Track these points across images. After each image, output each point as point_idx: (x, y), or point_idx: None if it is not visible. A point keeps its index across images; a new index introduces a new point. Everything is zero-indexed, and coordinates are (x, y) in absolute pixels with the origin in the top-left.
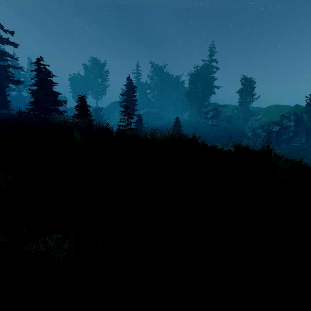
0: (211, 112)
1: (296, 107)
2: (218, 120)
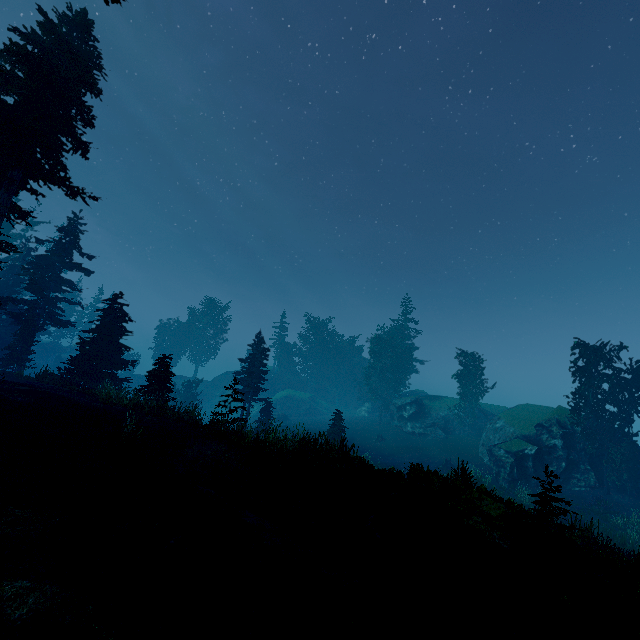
0: (409, 408)
1: (559, 411)
2: (425, 425)
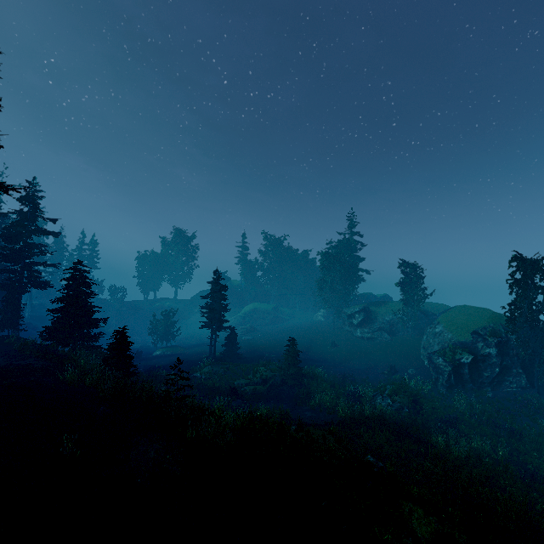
0: (358, 316)
1: (494, 319)
2: (373, 330)
